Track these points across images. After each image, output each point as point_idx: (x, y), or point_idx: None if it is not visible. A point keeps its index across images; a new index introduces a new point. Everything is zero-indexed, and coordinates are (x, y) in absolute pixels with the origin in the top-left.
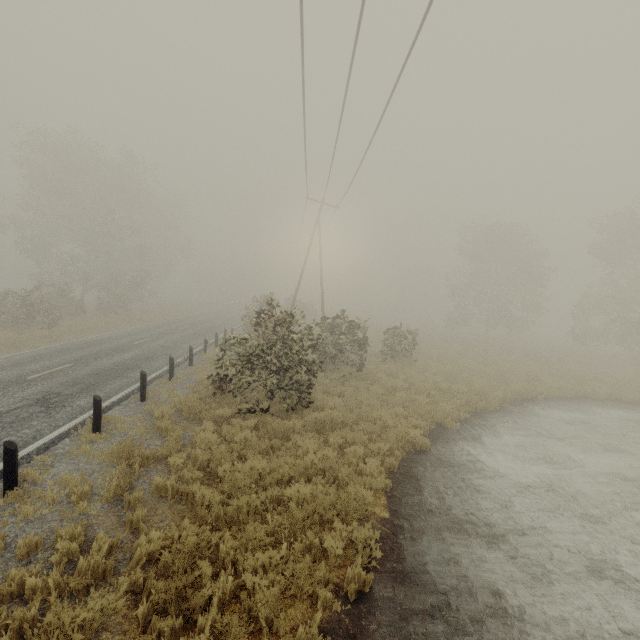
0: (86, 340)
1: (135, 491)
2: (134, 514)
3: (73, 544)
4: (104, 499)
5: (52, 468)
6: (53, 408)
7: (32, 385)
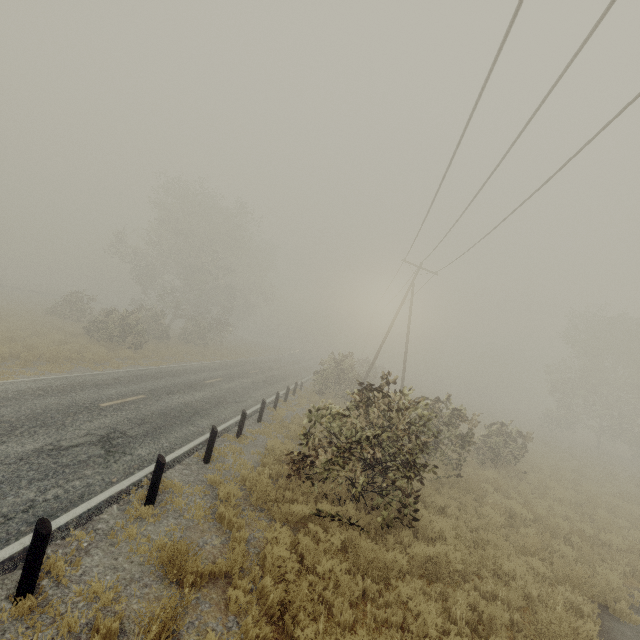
0: (164, 369)
1: None
2: None
3: None
4: None
5: (86, 556)
6: (113, 453)
7: (102, 415)
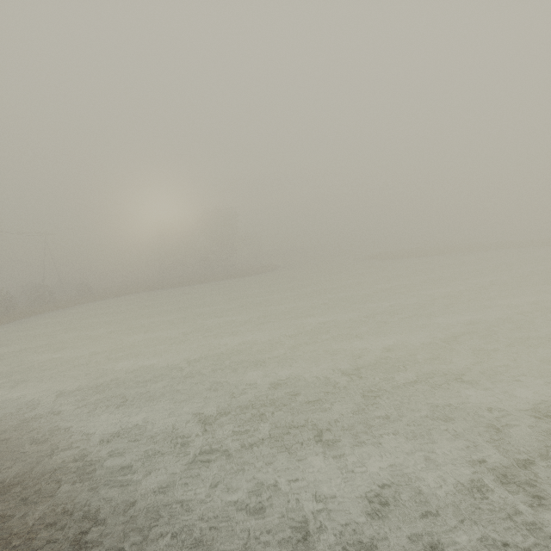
0: None
1: None
2: None
3: None
4: None
5: None
6: None
7: None
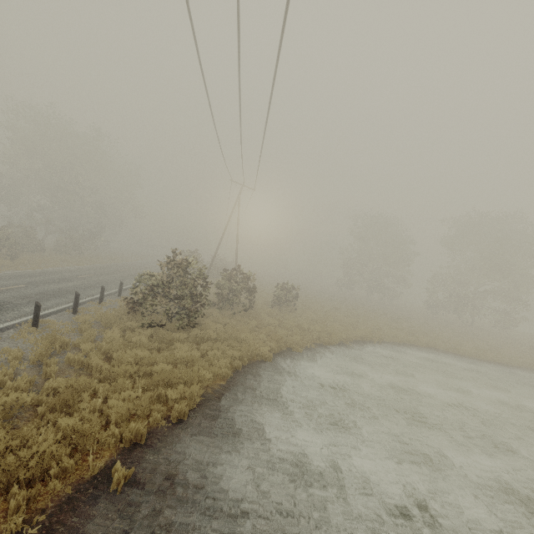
0: (40, 271)
1: (53, 358)
2: (48, 368)
3: (5, 377)
4: (31, 362)
5: None
6: (5, 310)
7: None
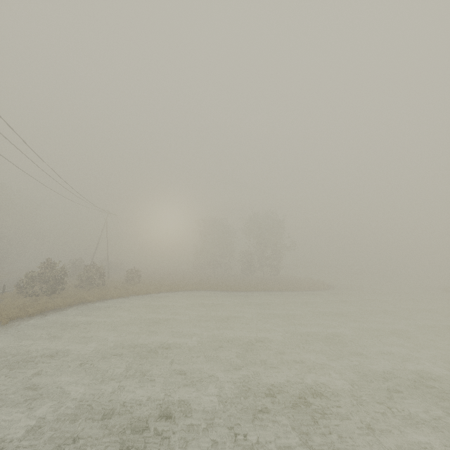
0: None
1: None
2: None
3: None
4: None
5: None
6: None
7: None
